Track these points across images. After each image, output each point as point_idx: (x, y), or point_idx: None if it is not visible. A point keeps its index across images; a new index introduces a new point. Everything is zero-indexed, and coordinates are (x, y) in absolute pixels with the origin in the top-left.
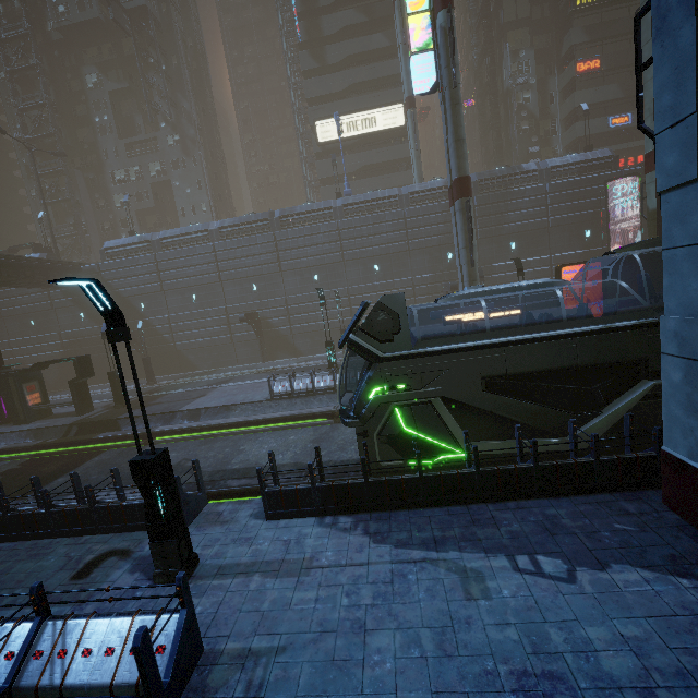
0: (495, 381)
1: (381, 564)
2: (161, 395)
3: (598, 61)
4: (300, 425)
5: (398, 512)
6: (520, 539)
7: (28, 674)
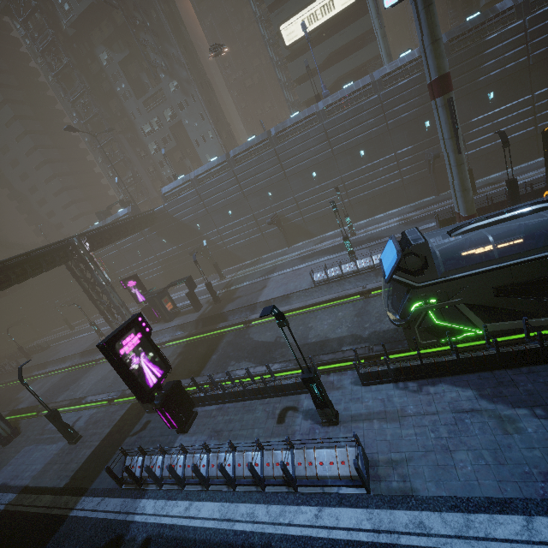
0: (504, 288)
1: (445, 413)
2: (236, 289)
3: None
4: (341, 303)
5: (445, 378)
6: (534, 395)
7: (300, 471)
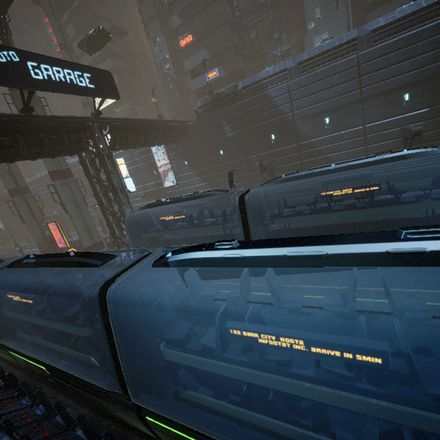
0: None
1: None
2: (11, 253)
3: (190, 36)
4: None
5: None
6: None
7: None
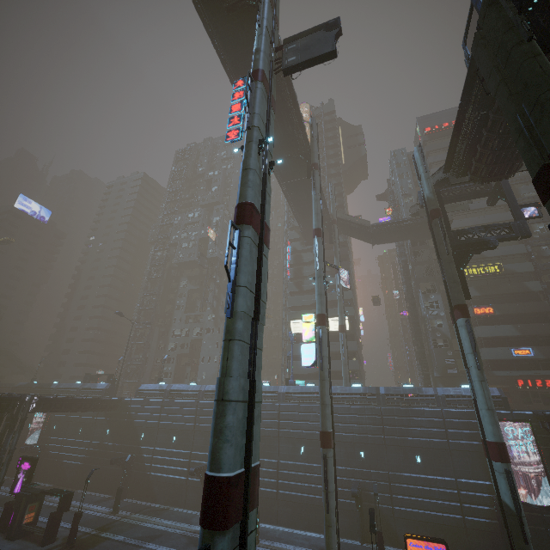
0: None
1: None
2: (104, 539)
3: (491, 308)
4: None
5: None
6: None
7: None
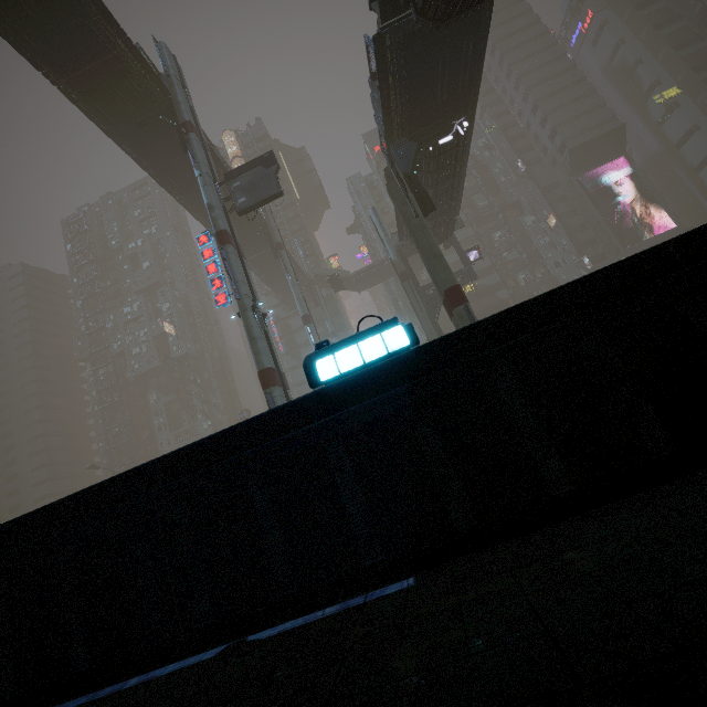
0: None
1: None
2: None
3: None
4: None
5: None
6: None
7: None
